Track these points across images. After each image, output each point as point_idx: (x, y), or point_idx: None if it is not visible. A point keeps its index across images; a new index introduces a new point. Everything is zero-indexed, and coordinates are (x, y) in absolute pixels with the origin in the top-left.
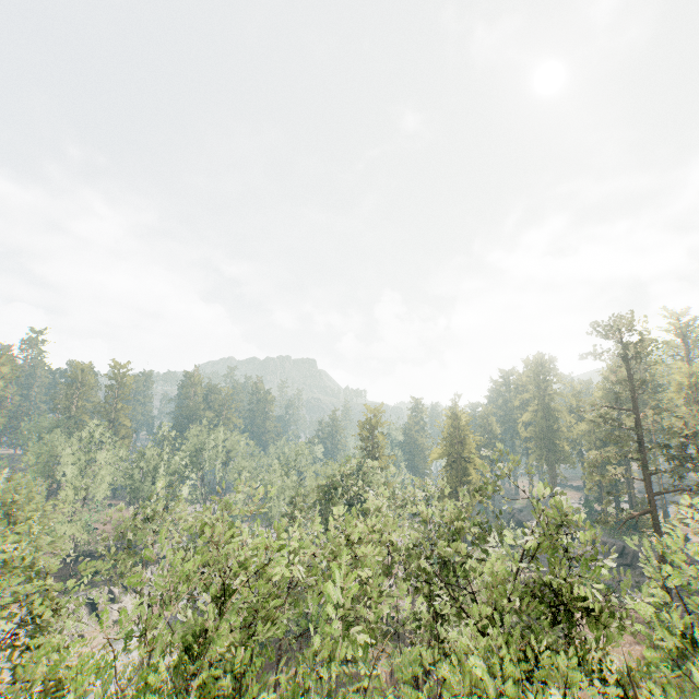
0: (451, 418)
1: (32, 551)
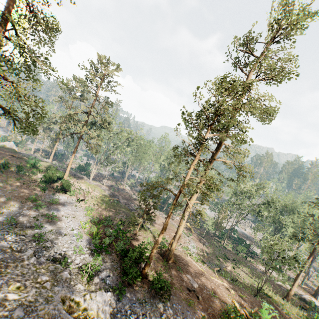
0: None
1: None
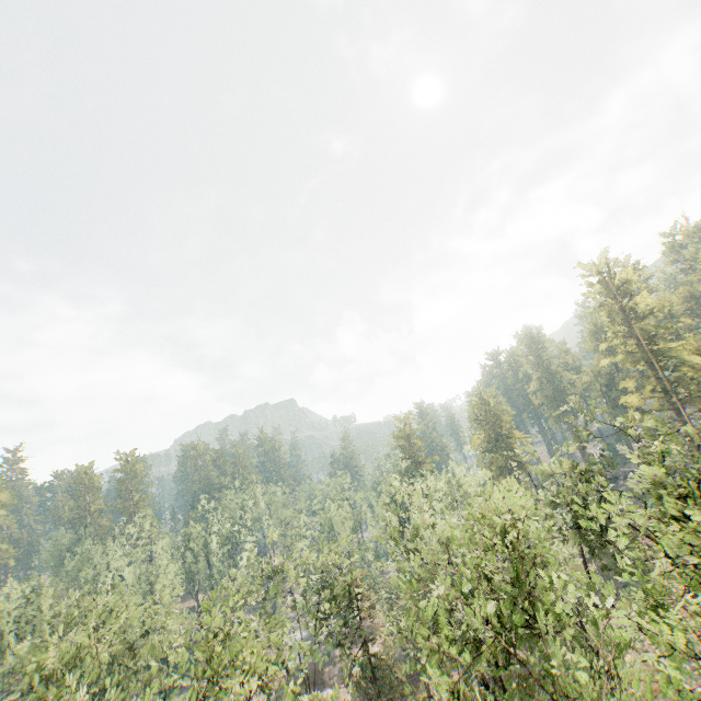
0: (480, 404)
1: (164, 646)
